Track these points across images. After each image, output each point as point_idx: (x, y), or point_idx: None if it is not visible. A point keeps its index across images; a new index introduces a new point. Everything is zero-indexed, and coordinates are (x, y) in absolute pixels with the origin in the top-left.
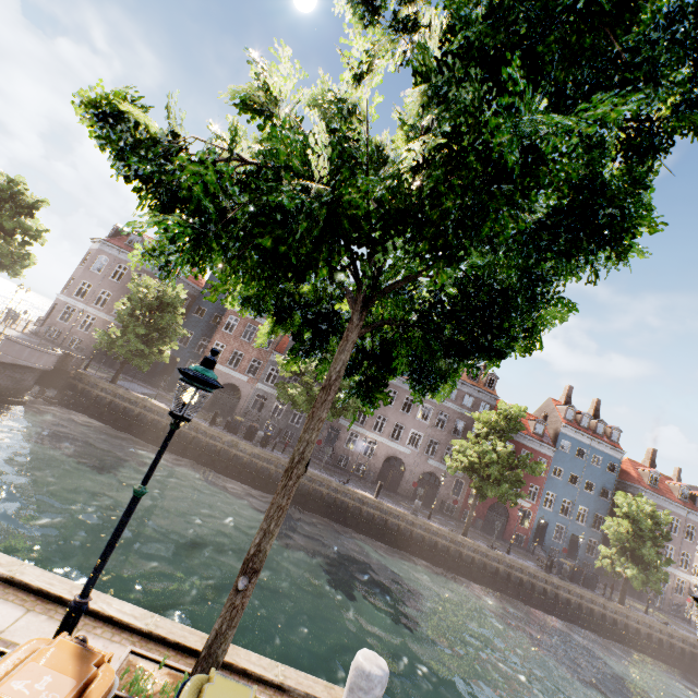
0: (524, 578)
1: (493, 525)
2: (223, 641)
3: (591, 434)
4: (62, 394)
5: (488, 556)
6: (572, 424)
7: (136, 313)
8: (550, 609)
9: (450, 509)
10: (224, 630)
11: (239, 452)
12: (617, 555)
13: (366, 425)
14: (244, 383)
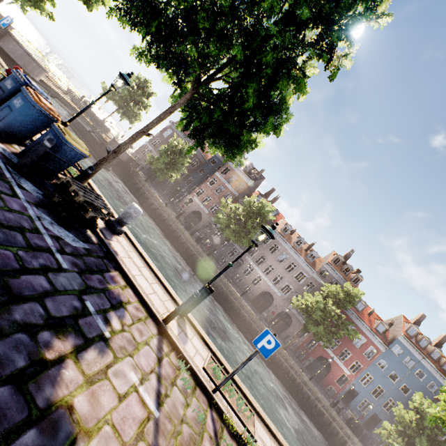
0: (311, 396)
1: (316, 370)
2: (96, 166)
3: (424, 354)
4: (124, 176)
5: (292, 368)
6: (410, 338)
7: (169, 154)
8: (321, 429)
9: (292, 345)
10: (98, 163)
11: (182, 235)
12: (395, 433)
13: (260, 267)
14: (206, 214)
